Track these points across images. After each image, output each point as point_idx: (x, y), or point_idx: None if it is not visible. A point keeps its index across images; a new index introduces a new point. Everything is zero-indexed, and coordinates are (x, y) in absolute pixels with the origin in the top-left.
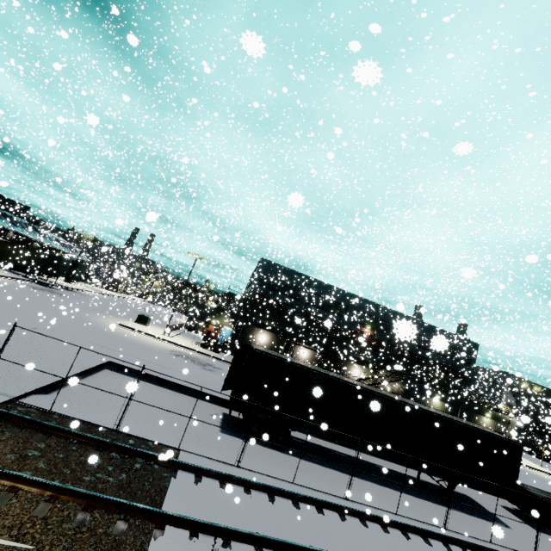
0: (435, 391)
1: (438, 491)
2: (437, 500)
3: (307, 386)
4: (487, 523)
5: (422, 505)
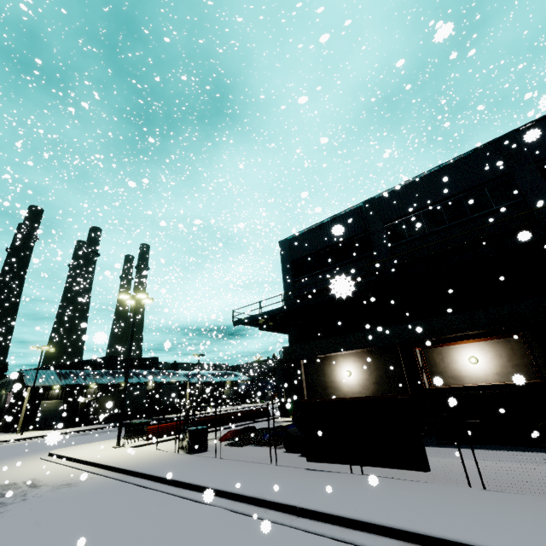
0: None
1: None
2: None
3: None
4: None
5: None
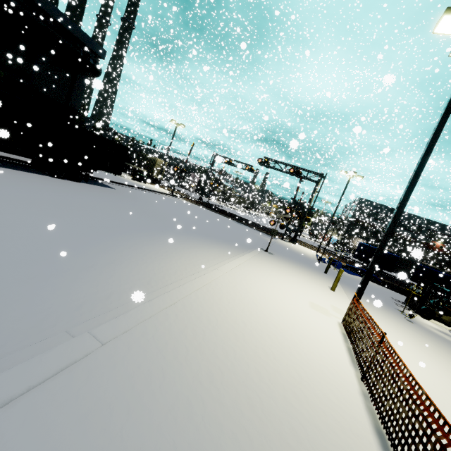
0: None
1: None
2: None
3: None
4: None
5: None
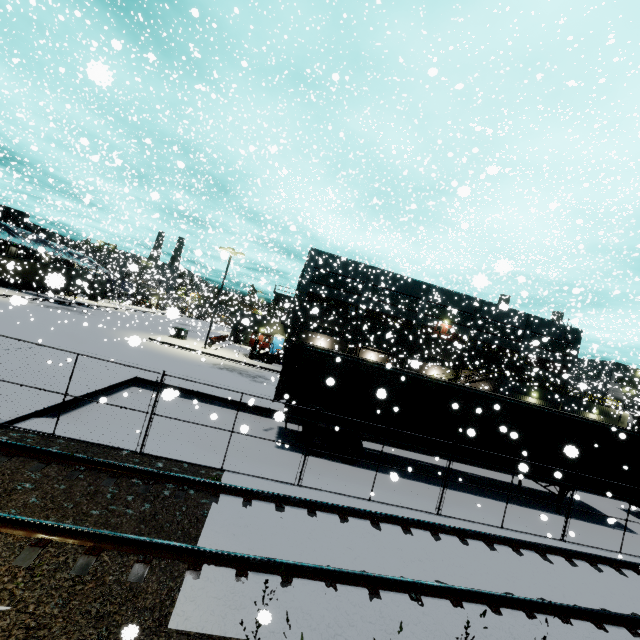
0: (530, 388)
1: (545, 497)
2: (546, 508)
3: (379, 386)
4: (609, 529)
5: (529, 515)
